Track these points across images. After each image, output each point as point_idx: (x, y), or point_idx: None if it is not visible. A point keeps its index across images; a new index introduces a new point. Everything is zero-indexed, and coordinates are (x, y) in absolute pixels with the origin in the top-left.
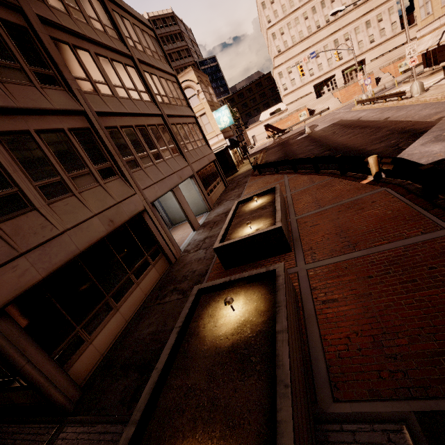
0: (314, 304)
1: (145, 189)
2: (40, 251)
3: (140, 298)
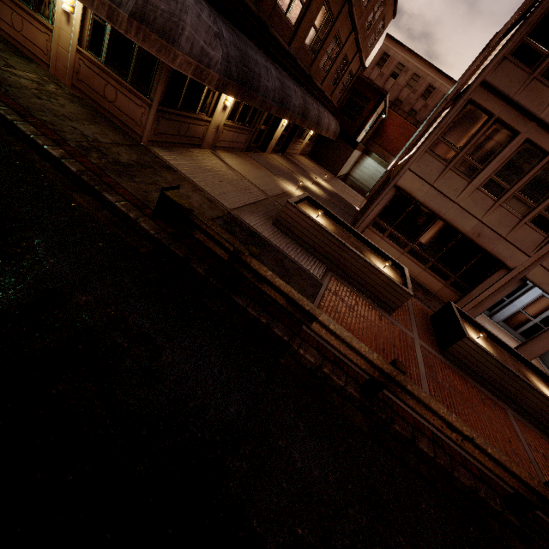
0: (380, 313)
1: (544, 268)
2: (436, 194)
3: (412, 272)
